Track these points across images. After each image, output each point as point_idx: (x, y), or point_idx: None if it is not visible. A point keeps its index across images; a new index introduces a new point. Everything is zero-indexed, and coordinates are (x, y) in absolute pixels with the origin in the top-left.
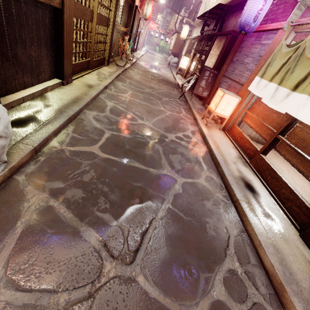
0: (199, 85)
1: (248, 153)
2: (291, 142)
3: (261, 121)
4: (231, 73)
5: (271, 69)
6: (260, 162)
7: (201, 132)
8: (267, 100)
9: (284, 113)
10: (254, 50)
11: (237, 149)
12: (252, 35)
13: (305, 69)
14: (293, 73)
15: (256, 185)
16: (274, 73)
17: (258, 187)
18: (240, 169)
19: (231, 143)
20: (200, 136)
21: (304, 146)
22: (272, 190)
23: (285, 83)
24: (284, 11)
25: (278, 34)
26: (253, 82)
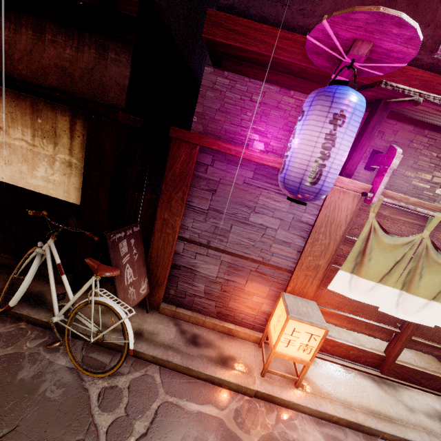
0: (124, 288)
1: (364, 362)
2: (415, 333)
3: (363, 320)
4: (214, 238)
5: (374, 266)
6: (402, 371)
7: (332, 419)
8: (391, 309)
9: (432, 327)
10: (270, 202)
11: (350, 368)
12: (235, 160)
13: (438, 275)
14: (422, 278)
15: (436, 404)
16: (385, 273)
17: (438, 404)
18: (422, 411)
19: (333, 365)
20: (338, 428)
21: (433, 334)
22: (434, 389)
23: (416, 291)
24: (290, 130)
25: (336, 195)
26: (337, 280)
